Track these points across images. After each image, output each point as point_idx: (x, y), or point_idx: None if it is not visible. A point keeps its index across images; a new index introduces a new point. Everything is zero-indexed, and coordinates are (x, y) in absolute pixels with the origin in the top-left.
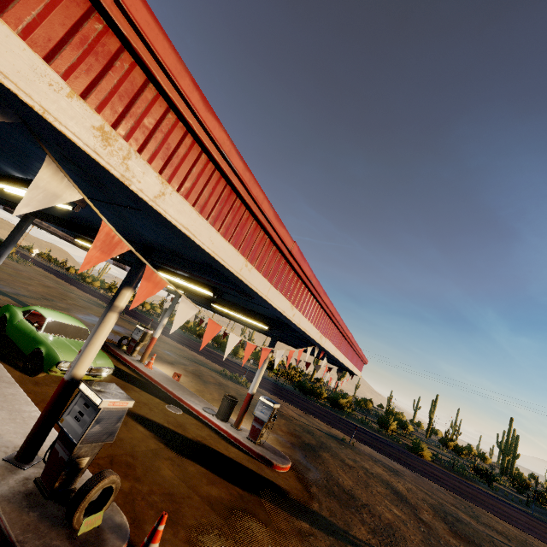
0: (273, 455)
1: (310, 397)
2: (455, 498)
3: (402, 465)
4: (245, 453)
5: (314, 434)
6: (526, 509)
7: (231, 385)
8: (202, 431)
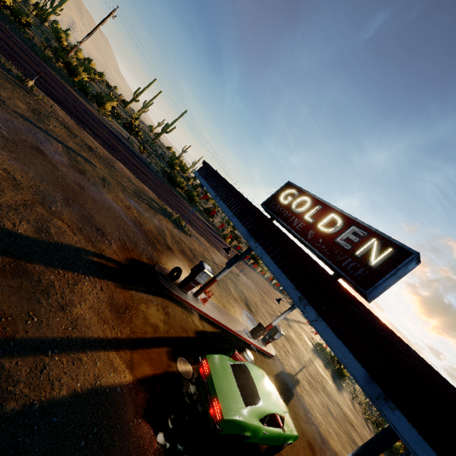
0: (269, 347)
1: (173, 186)
2: (257, 290)
3: (245, 276)
4: (269, 357)
5: (235, 283)
6: (246, 260)
7: (189, 242)
8: (263, 362)
